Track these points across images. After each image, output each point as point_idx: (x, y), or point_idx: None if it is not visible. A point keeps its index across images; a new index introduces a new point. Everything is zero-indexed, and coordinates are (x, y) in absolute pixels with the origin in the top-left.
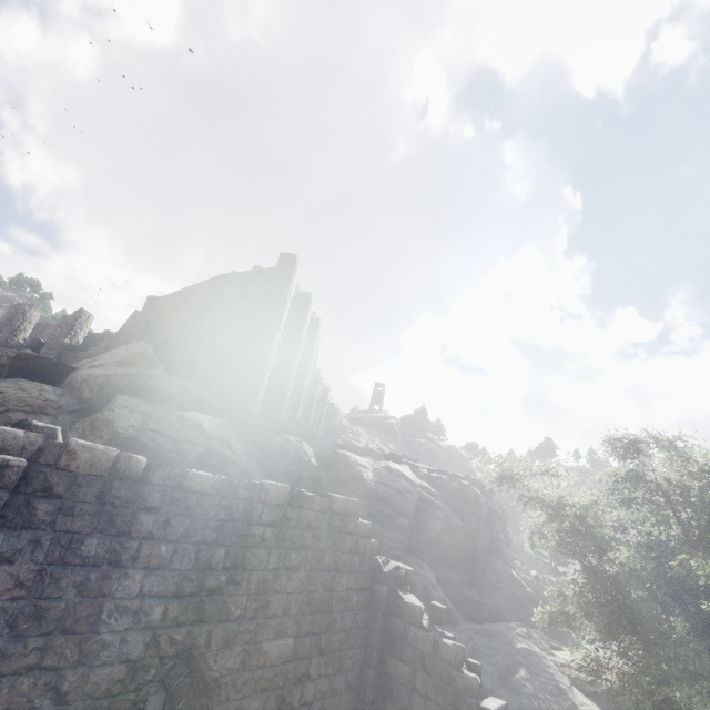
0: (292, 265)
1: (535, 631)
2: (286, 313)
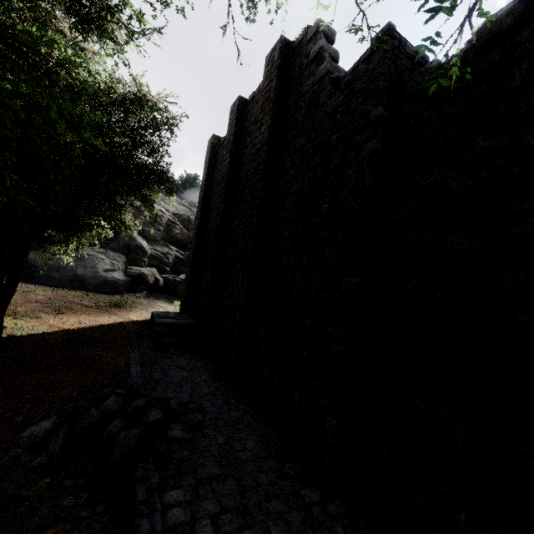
0: None
1: (117, 254)
2: None
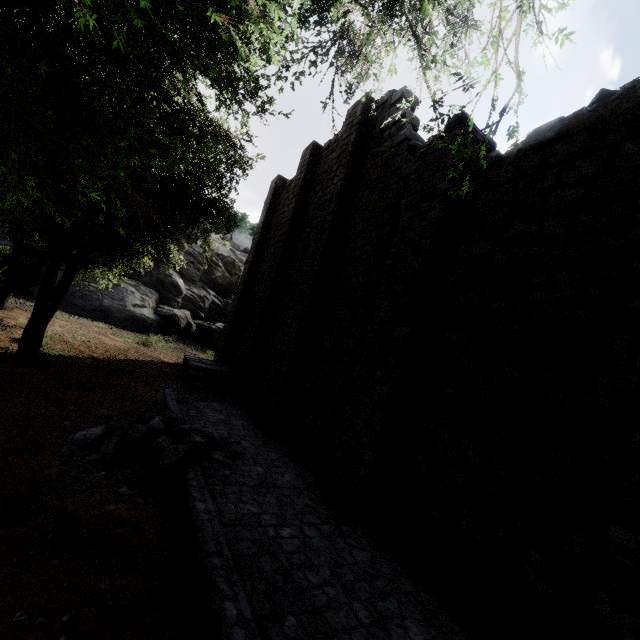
0: None
1: (149, 289)
2: None
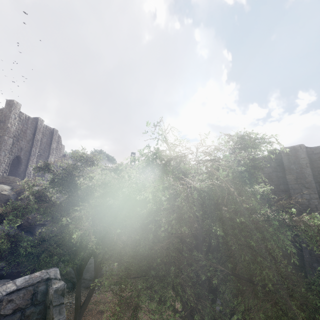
0: (12, 105)
1: None
2: (14, 128)
